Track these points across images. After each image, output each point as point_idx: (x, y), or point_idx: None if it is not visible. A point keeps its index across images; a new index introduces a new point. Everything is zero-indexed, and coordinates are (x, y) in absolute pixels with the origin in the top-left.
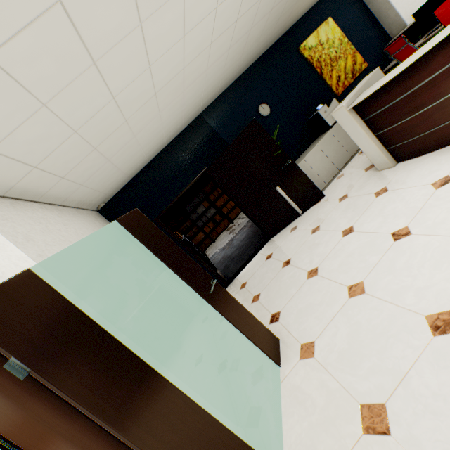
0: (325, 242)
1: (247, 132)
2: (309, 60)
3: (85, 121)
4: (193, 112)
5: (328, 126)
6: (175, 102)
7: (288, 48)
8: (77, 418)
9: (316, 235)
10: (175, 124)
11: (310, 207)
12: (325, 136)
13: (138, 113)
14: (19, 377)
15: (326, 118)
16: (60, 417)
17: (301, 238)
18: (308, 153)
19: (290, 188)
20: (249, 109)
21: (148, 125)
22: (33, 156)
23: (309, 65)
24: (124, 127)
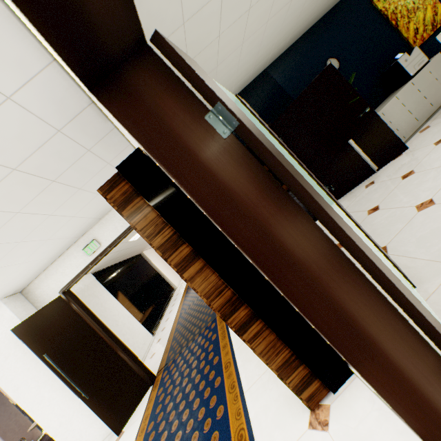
0: (432, 177)
1: (320, 79)
2: (382, 12)
3: (194, 13)
4: (262, 62)
5: (408, 77)
6: (256, 35)
7: (360, 1)
8: (286, 203)
9: (412, 178)
10: (246, 70)
11: (388, 163)
12: (405, 87)
13: (229, 31)
14: (220, 134)
15: (406, 67)
16: (266, 197)
17: (388, 187)
18: (385, 105)
19: (365, 141)
20: (316, 64)
21: (229, 56)
22: (147, 39)
23: (382, 18)
24: (215, 46)
